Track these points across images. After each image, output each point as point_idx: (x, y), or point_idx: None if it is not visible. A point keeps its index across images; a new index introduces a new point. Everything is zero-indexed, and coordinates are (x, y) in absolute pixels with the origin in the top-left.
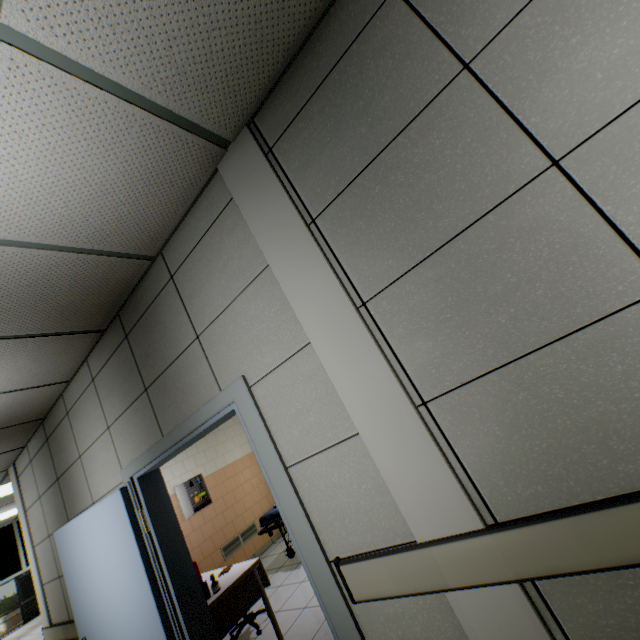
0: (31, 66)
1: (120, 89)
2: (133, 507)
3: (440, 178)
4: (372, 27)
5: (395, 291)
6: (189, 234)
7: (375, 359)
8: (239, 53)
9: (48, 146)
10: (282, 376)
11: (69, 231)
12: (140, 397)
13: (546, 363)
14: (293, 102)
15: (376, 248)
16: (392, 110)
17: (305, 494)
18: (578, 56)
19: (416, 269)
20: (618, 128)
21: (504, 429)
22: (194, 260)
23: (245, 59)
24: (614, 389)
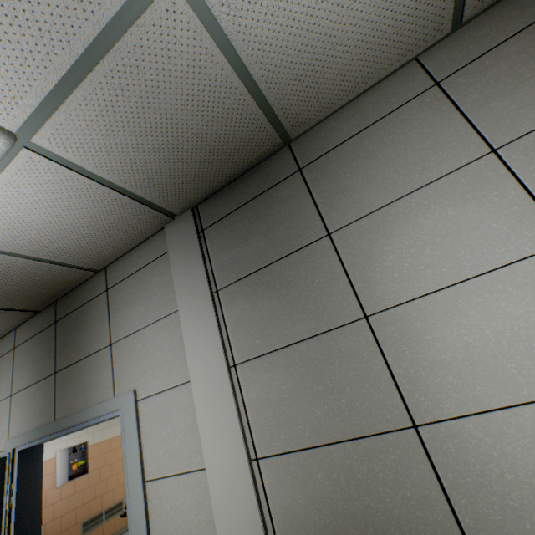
0: (43, 162)
1: (104, 179)
2: (4, 479)
3: (301, 297)
4: (283, 185)
5: (257, 364)
6: (130, 263)
7: (231, 412)
8: (194, 174)
9: (38, 201)
10: (164, 400)
11: (35, 247)
12: (48, 377)
13: (339, 455)
14: (225, 206)
15: (252, 328)
16: (283, 240)
17: (153, 510)
18: (387, 257)
19: (274, 353)
20: (402, 310)
21: (305, 498)
22: (128, 284)
23: (198, 177)
24: (376, 490)
